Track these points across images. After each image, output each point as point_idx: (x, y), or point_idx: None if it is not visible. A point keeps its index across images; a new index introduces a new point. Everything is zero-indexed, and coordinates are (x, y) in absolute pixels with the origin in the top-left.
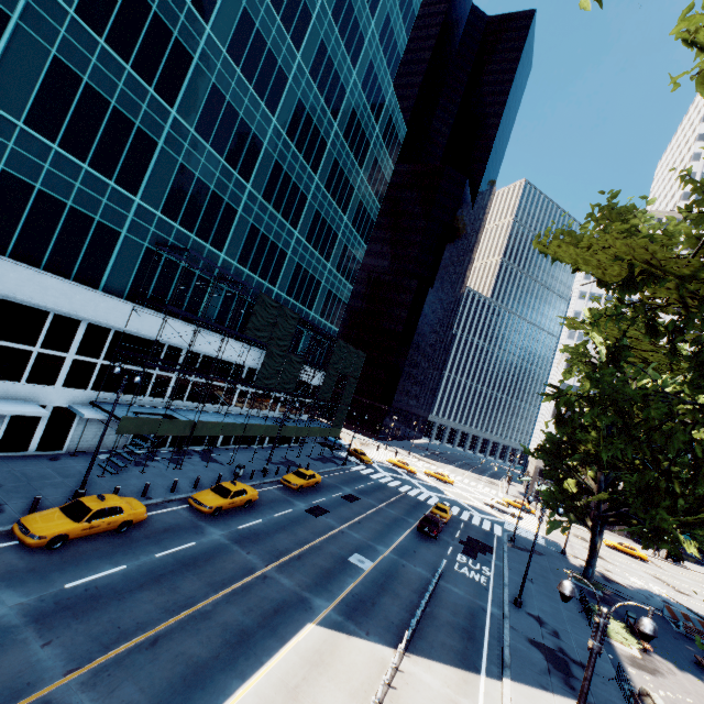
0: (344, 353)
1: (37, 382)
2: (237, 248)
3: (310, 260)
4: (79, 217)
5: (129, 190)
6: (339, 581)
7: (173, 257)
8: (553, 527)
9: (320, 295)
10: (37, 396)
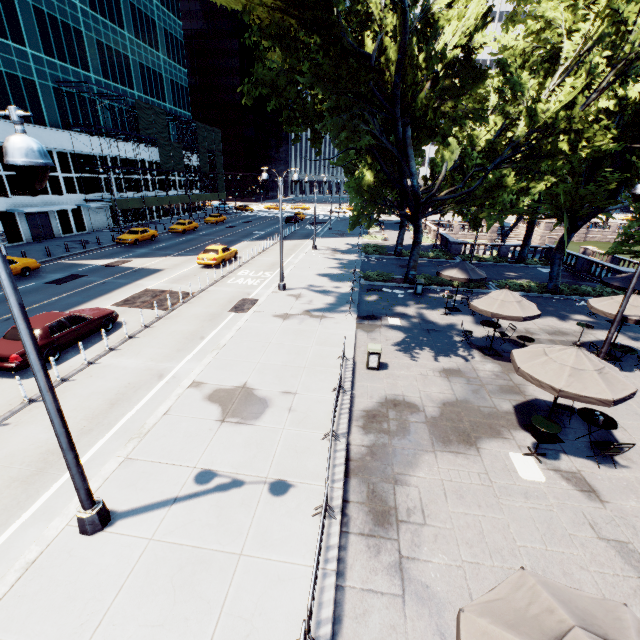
0: (205, 133)
1: (56, 194)
2: (97, 65)
3: (146, 56)
4: (12, 78)
5: (21, 45)
6: (251, 236)
7: (69, 89)
8: (353, 201)
9: (166, 87)
10: (60, 202)
